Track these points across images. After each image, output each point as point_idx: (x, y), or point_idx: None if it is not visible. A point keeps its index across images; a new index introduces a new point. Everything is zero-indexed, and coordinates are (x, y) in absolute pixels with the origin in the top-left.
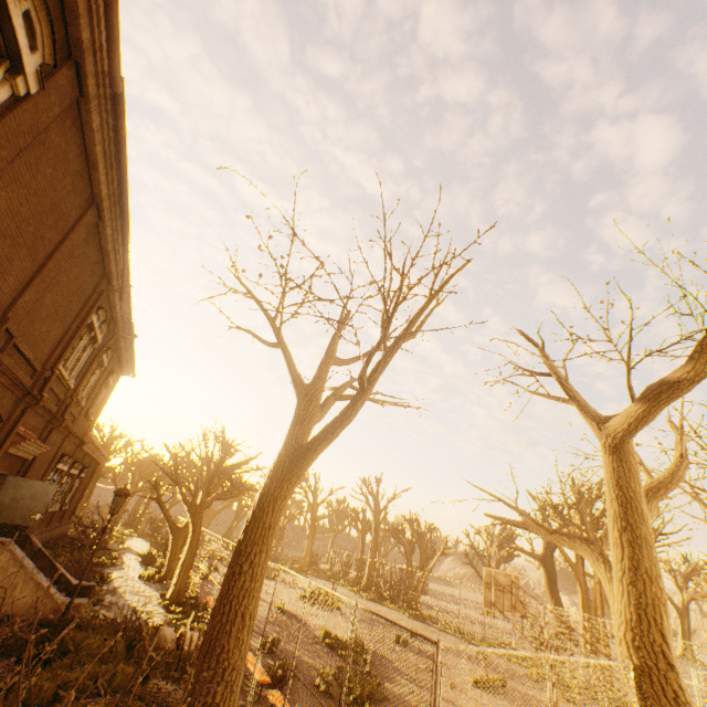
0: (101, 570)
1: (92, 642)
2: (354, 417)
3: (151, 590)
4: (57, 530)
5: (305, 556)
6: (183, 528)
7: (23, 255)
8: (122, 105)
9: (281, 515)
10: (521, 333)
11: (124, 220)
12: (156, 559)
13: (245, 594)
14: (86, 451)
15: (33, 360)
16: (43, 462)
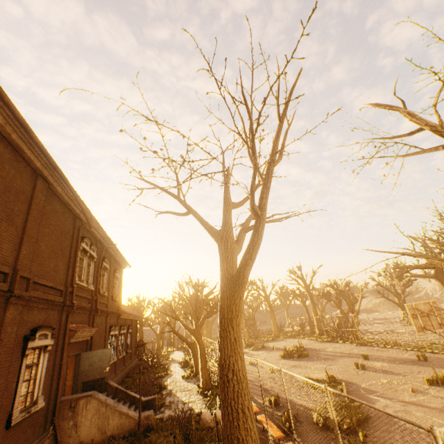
0: (159, 382)
1: (162, 440)
2: (260, 240)
3: (191, 384)
4: (131, 364)
5: (274, 328)
6: (194, 342)
7: (5, 227)
8: (5, 96)
9: (240, 329)
10: (376, 105)
11: (62, 177)
12: (188, 363)
13: (238, 395)
14: (124, 318)
15: (55, 286)
16: (100, 336)
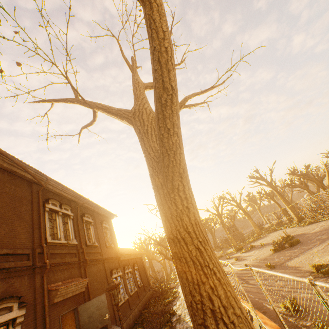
0: (168, 309)
1: None
2: (167, 42)
3: None
4: (146, 296)
5: (255, 228)
6: None
7: None
8: None
9: (201, 229)
10: None
11: None
12: None
13: None
14: (125, 259)
15: (13, 252)
16: (100, 282)
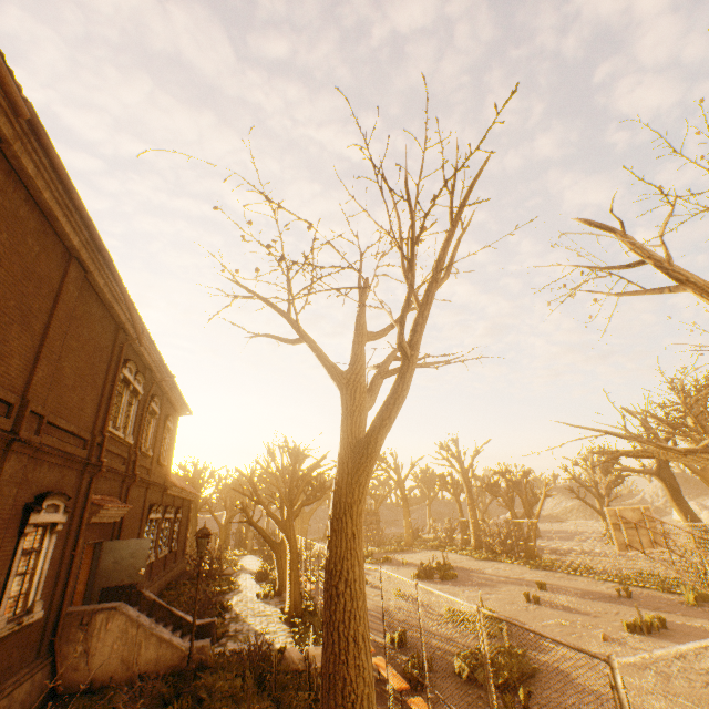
0: (220, 600)
1: (223, 683)
2: (406, 392)
3: (271, 607)
4: (175, 570)
5: (406, 532)
6: (281, 541)
7: (17, 333)
8: (44, 136)
9: (361, 520)
10: (586, 221)
11: (108, 265)
12: (268, 574)
13: (350, 617)
14: (173, 494)
15: (78, 432)
16: (134, 518)
